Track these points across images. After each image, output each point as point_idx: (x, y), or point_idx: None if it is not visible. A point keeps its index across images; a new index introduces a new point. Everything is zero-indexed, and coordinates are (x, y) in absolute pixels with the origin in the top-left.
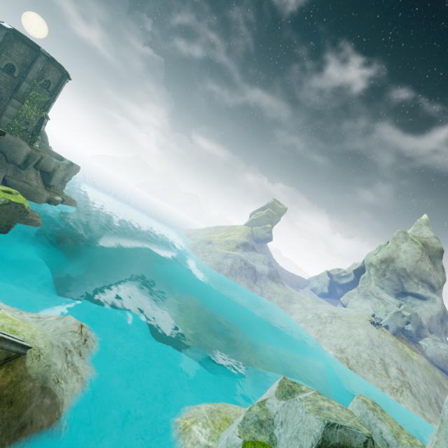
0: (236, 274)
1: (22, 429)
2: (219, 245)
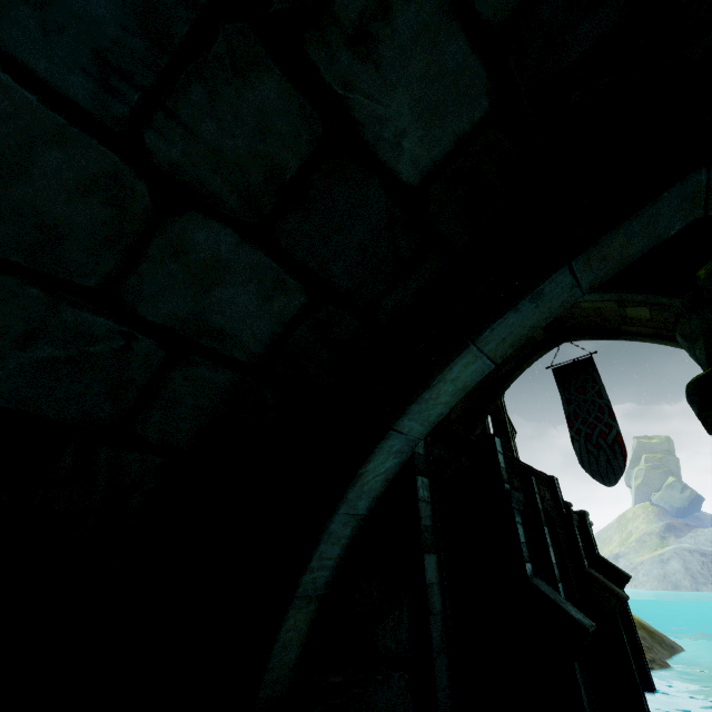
0: (708, 578)
1: (672, 647)
2: (633, 552)
